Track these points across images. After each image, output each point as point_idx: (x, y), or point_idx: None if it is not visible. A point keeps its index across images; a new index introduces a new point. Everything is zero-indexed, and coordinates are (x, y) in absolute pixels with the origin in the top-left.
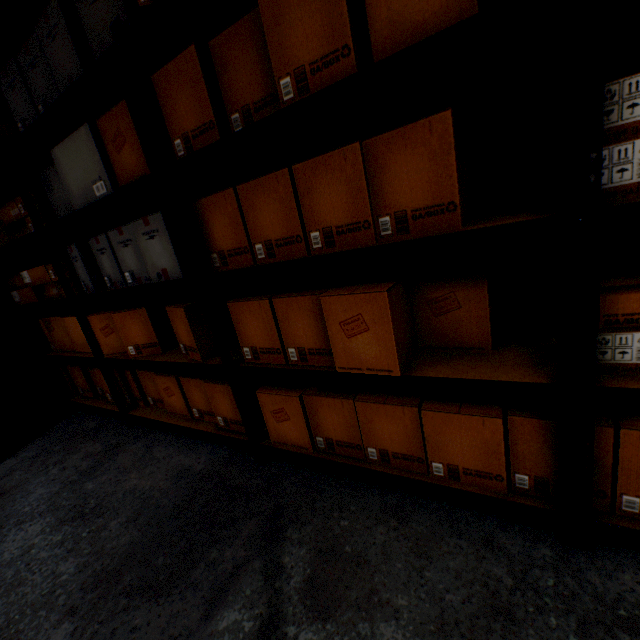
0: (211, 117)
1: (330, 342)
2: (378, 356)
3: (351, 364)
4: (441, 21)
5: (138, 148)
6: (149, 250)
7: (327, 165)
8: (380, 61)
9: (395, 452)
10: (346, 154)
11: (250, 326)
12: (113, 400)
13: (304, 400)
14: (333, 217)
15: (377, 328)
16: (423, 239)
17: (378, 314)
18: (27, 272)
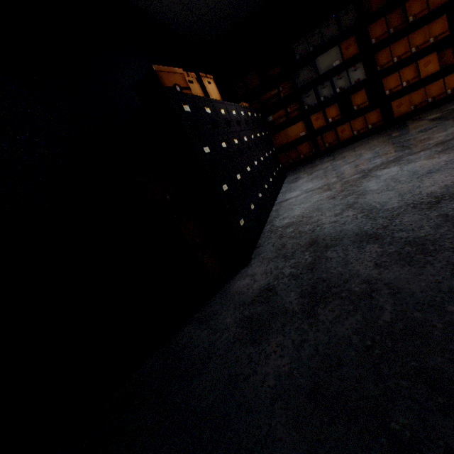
0: (386, 31)
1: (419, 72)
2: (433, 68)
3: (425, 75)
4: (442, 2)
5: (355, 47)
6: (353, 75)
7: (417, 32)
8: (434, 9)
9: (436, 96)
10: (422, 29)
11: (389, 83)
12: (304, 157)
13: (407, 97)
14: (418, 43)
15: (433, 62)
16: (443, 37)
17: (433, 58)
18: (271, 116)
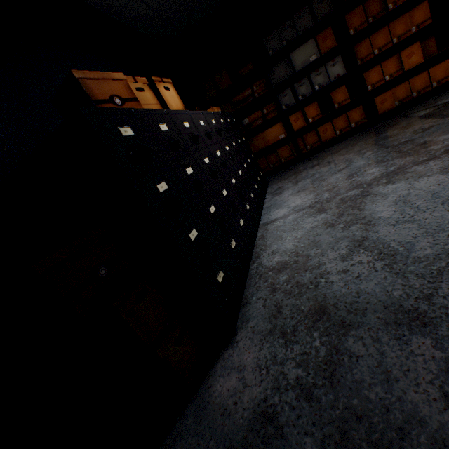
0: (364, 21)
1: (402, 64)
2: (417, 60)
3: (409, 67)
4: None
5: (333, 39)
6: (332, 71)
7: (398, 21)
8: None
9: (421, 89)
10: (403, 17)
11: (371, 77)
12: (285, 161)
13: (390, 92)
14: (400, 33)
15: (416, 52)
16: (426, 26)
17: (416, 49)
18: (247, 119)
